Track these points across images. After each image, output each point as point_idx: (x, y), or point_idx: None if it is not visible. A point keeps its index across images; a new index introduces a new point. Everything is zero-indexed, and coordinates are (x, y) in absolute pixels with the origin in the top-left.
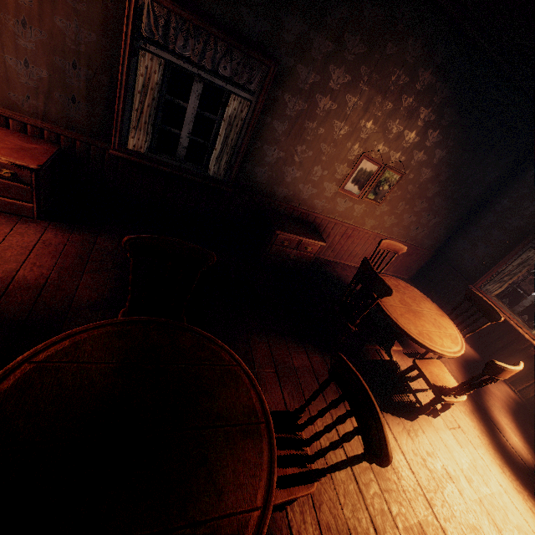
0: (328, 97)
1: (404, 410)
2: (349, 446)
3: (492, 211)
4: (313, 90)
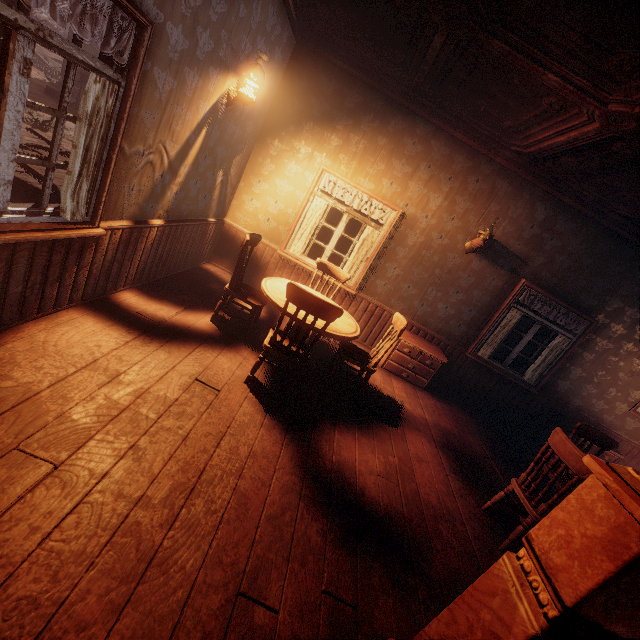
0: (631, 343)
1: None
2: None
3: None
4: (619, 338)
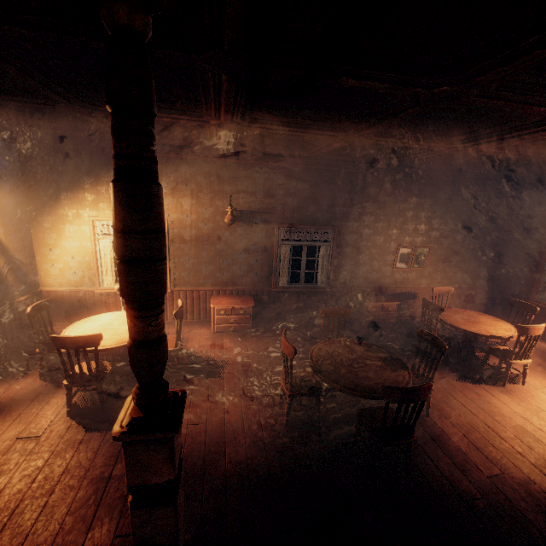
0: (366, 229)
1: (496, 383)
2: (459, 398)
3: (511, 245)
4: (357, 229)
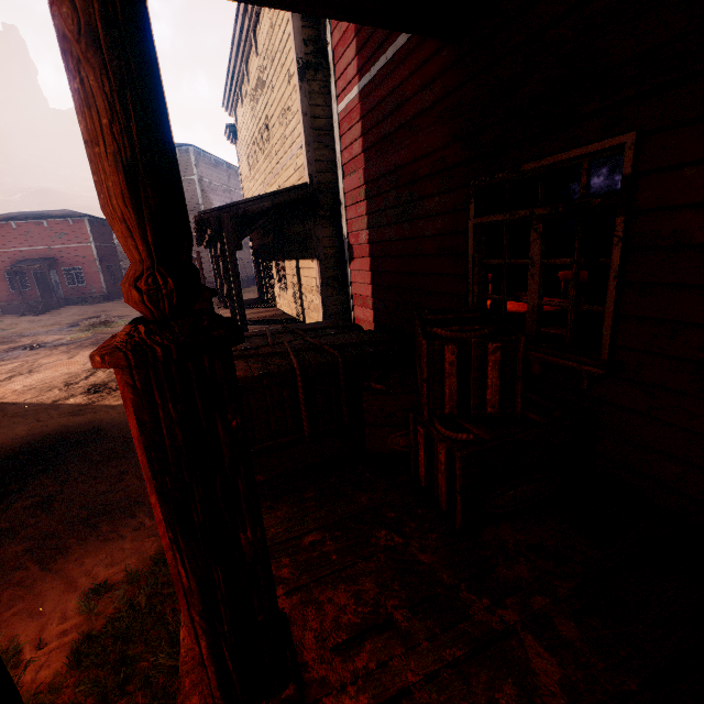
0: None
1: None
2: None
3: None
4: None
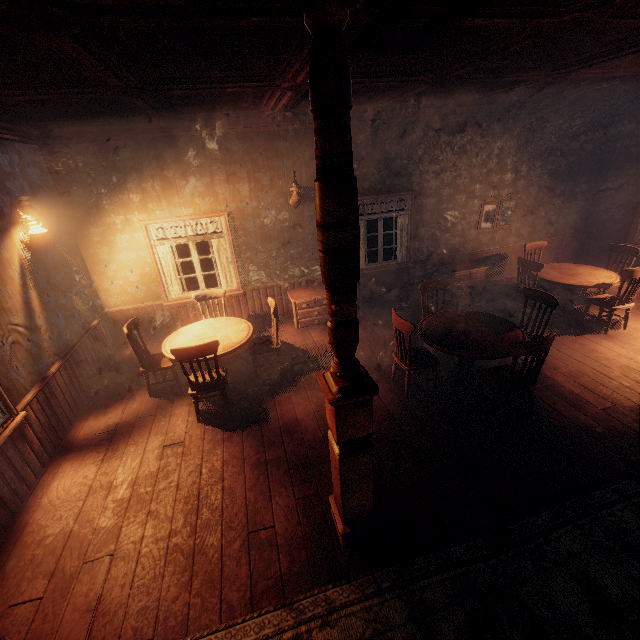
0: (446, 188)
1: (597, 332)
2: (564, 351)
3: (607, 183)
4: (437, 190)
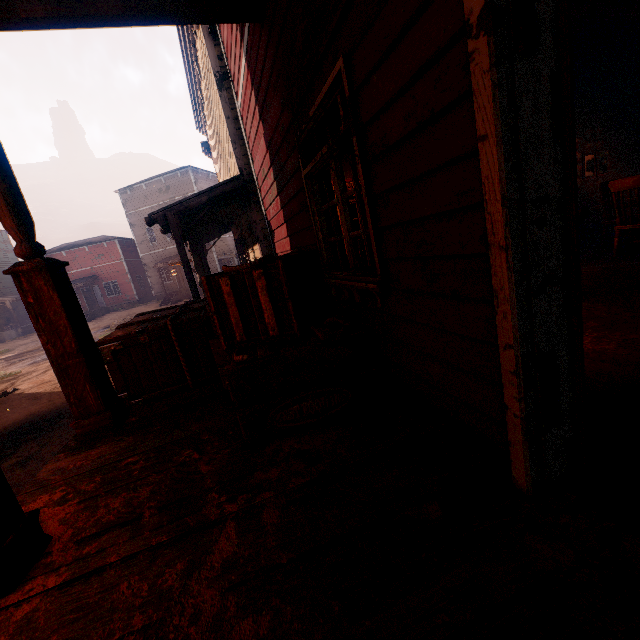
0: None
1: None
2: None
3: None
4: None
